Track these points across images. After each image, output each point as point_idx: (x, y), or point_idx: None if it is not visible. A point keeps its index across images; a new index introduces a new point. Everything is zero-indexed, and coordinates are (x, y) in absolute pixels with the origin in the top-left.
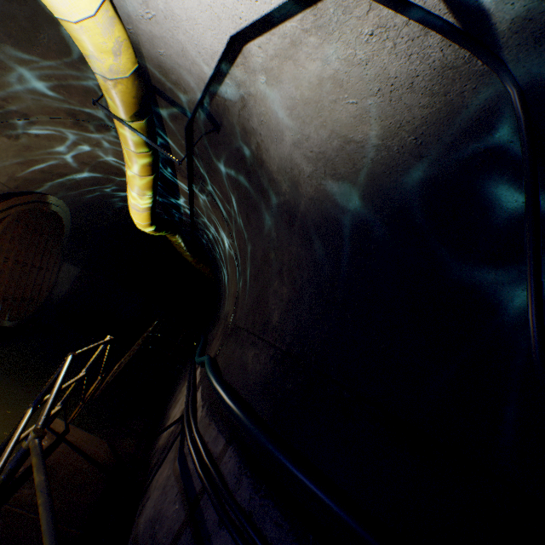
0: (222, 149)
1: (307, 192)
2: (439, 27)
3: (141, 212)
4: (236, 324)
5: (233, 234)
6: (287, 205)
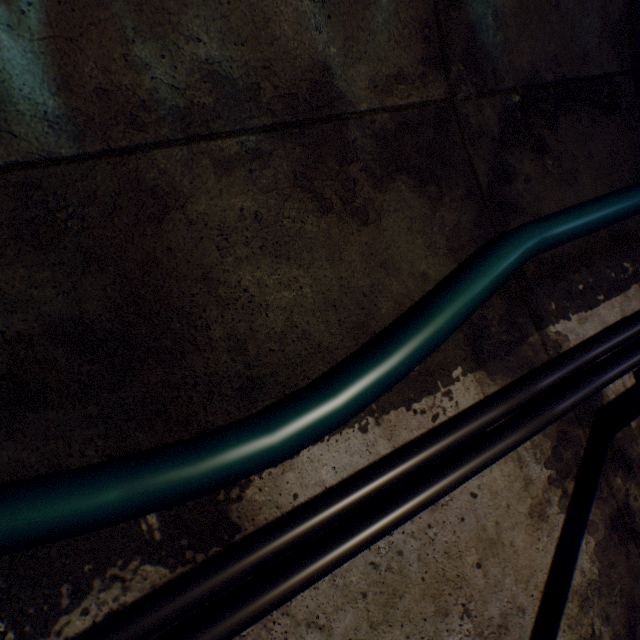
0: None
1: None
2: None
3: None
4: (552, 82)
5: None
6: None
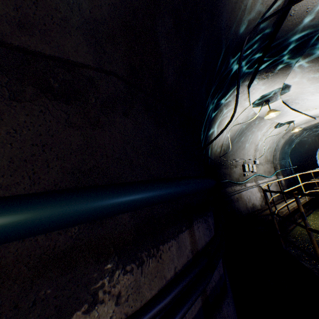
0: None
1: None
2: (280, 12)
3: None
4: None
5: None
6: None
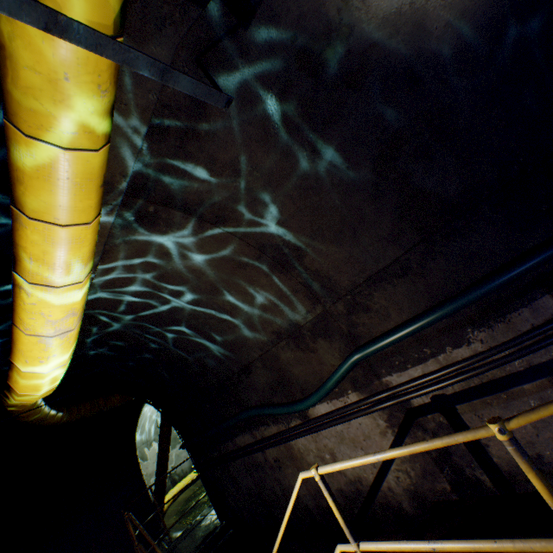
0: (249, 62)
1: (441, 18)
2: None
3: (73, 330)
4: (363, 282)
5: (246, 224)
6: (404, 63)
